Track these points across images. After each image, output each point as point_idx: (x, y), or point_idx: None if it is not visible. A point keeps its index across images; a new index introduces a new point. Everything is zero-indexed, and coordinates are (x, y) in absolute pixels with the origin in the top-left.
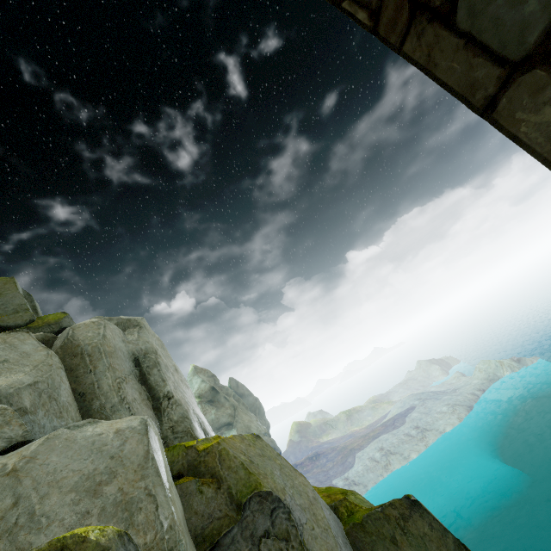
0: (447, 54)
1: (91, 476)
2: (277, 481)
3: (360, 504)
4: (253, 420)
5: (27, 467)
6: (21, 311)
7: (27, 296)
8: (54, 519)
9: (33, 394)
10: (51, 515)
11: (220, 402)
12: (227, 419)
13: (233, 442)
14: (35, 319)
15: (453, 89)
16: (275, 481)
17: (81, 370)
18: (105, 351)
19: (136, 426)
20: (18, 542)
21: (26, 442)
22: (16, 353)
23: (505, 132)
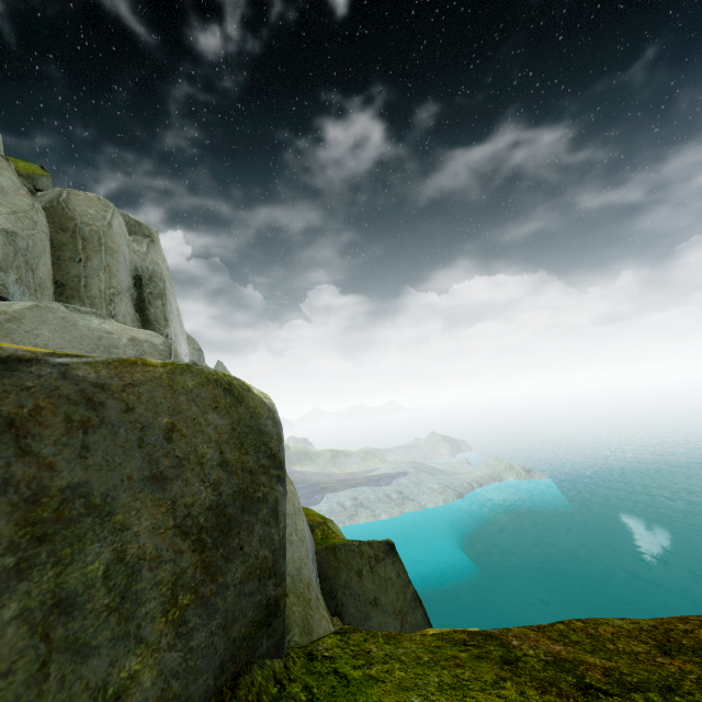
0: None
1: None
2: None
3: (337, 533)
4: None
5: (8, 326)
6: None
7: None
8: None
9: (7, 246)
10: None
11: None
12: None
13: None
14: None
15: None
16: None
17: (66, 253)
18: (106, 245)
19: (158, 344)
20: None
21: None
22: None
23: None
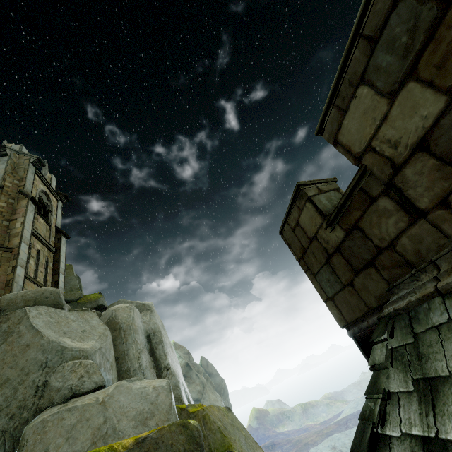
0: (316, 283)
1: (142, 413)
2: (243, 447)
3: None
4: (218, 399)
5: (110, 401)
6: (75, 289)
7: (77, 278)
8: (125, 434)
9: (100, 355)
10: (124, 431)
11: (192, 378)
12: (196, 395)
13: (213, 411)
14: (82, 297)
15: (318, 292)
16: (241, 447)
17: (118, 341)
18: (133, 329)
19: (164, 386)
20: (108, 444)
21: (103, 386)
22: (89, 326)
23: (329, 309)
